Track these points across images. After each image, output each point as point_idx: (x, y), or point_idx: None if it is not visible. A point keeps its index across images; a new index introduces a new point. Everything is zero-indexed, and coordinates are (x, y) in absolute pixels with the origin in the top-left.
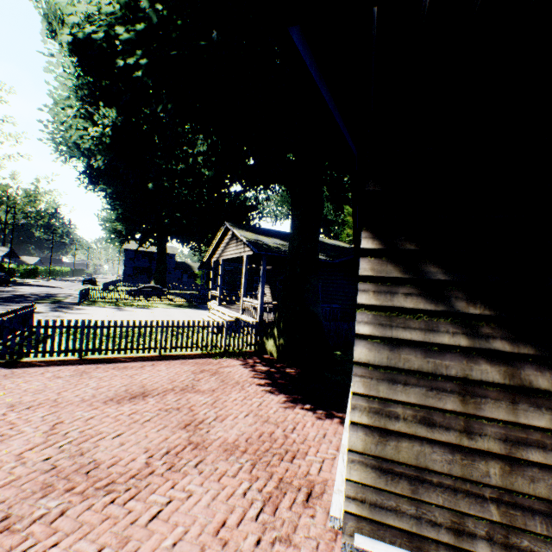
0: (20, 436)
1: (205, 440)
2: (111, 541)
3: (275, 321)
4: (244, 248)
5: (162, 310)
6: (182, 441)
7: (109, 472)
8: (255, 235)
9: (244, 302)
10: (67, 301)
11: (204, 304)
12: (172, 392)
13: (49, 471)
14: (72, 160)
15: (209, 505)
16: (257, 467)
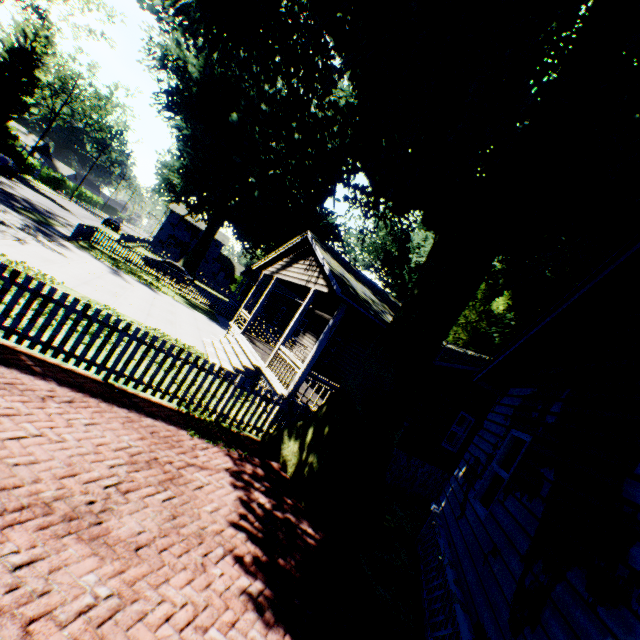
0: None
1: None
2: None
3: (317, 416)
4: (317, 278)
5: (170, 300)
6: None
7: None
8: (342, 268)
9: (280, 352)
10: (59, 229)
11: (226, 318)
12: (36, 521)
13: None
14: (160, 71)
15: None
16: None
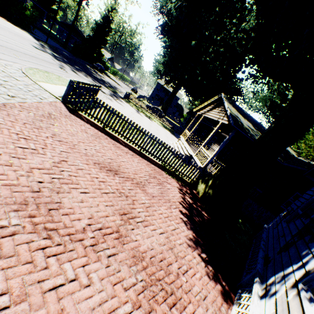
0: (41, 156)
1: (127, 236)
2: (15, 289)
3: (214, 176)
4: (223, 117)
5: (156, 124)
6: (114, 225)
7: (60, 218)
8: (237, 112)
9: (201, 149)
10: (119, 94)
11: (178, 134)
12: (130, 181)
13: (34, 192)
14: (159, 15)
15: (93, 308)
16: (145, 292)
